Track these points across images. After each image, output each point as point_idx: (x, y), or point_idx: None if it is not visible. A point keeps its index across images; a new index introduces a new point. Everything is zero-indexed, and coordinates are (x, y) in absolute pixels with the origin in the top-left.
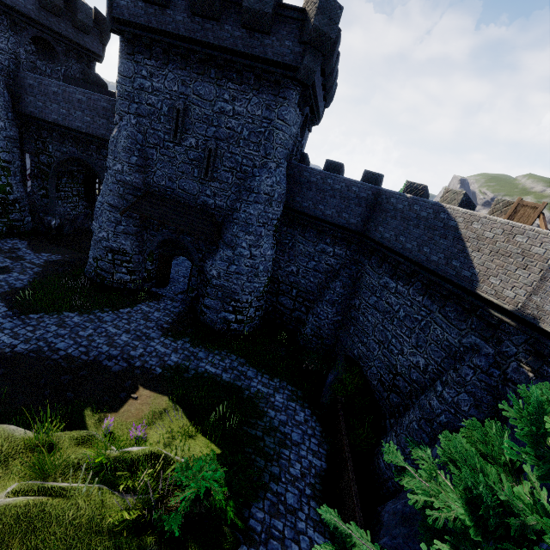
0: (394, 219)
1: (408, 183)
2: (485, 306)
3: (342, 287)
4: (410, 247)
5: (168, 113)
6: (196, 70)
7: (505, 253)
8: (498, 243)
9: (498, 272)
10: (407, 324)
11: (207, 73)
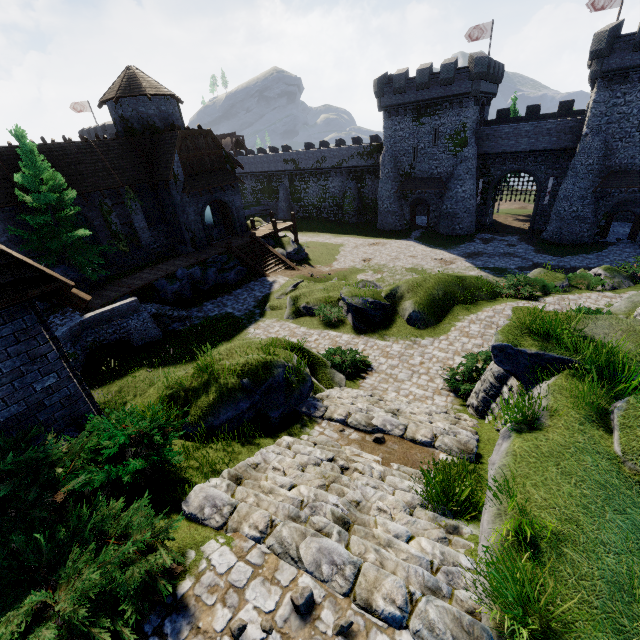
0: None
1: None
2: None
3: None
4: None
5: (637, 114)
6: None
7: None
8: None
9: None
10: None
11: None
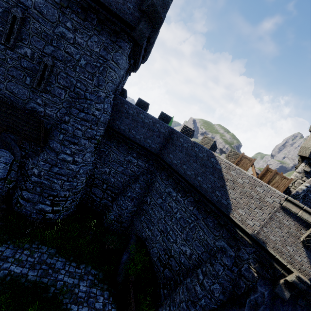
0: (180, 152)
1: (184, 126)
2: (234, 226)
3: (140, 188)
4: (189, 174)
5: (2, 15)
6: None
7: (249, 195)
8: (246, 188)
9: (244, 207)
10: (181, 223)
11: None
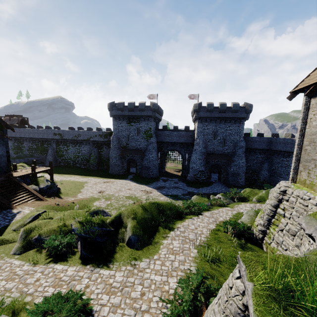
0: (278, 144)
1: (272, 134)
2: None
3: (267, 165)
4: (287, 149)
5: (212, 133)
6: (218, 122)
7: None
8: None
9: None
10: None
11: (221, 122)
